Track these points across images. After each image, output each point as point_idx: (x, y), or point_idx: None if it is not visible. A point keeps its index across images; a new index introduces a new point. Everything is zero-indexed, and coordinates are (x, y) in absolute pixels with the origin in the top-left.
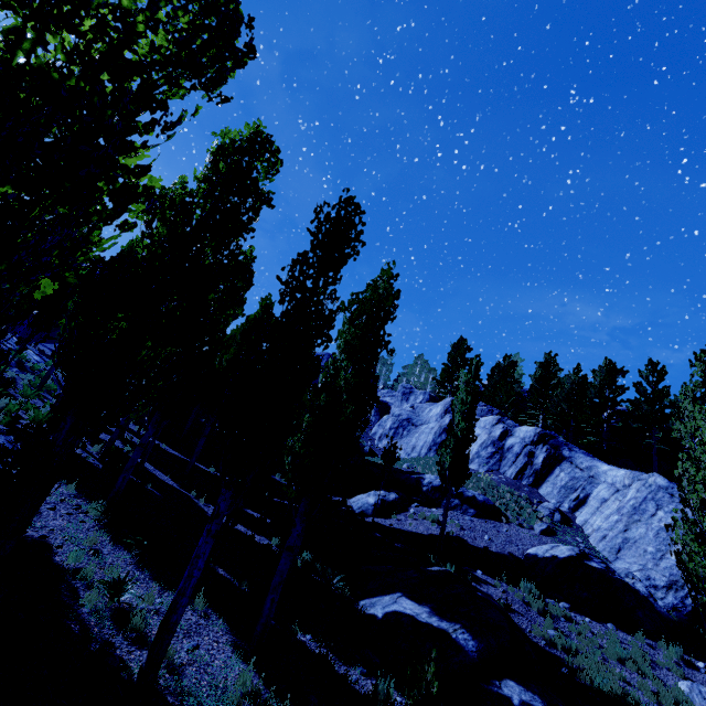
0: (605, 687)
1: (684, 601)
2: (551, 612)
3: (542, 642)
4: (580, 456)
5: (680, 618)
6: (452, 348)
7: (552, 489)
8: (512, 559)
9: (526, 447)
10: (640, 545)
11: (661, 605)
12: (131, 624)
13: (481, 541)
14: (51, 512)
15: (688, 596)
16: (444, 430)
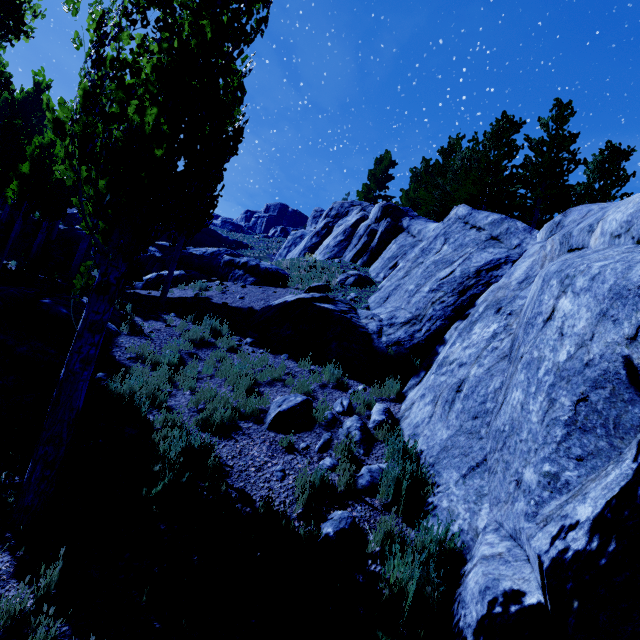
0: (124, 389)
1: (414, 335)
2: (216, 345)
3: (127, 357)
4: (418, 222)
5: (399, 352)
6: (374, 164)
7: (379, 264)
8: (245, 311)
9: (370, 226)
10: (405, 286)
11: (383, 340)
12: None
13: (230, 300)
14: None
15: (423, 328)
16: (315, 234)
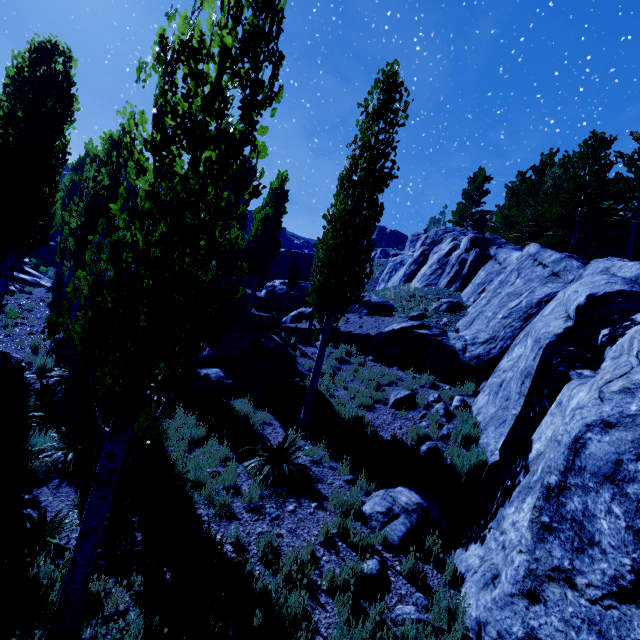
0: None
1: (490, 351)
2: (350, 361)
3: (305, 370)
4: (504, 251)
5: (478, 364)
6: (468, 183)
7: (470, 289)
8: (364, 337)
9: (461, 256)
10: (485, 313)
11: (467, 356)
12: (5, 323)
13: (352, 328)
14: (25, 299)
15: (497, 346)
16: (413, 262)
